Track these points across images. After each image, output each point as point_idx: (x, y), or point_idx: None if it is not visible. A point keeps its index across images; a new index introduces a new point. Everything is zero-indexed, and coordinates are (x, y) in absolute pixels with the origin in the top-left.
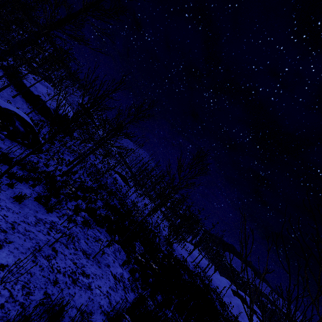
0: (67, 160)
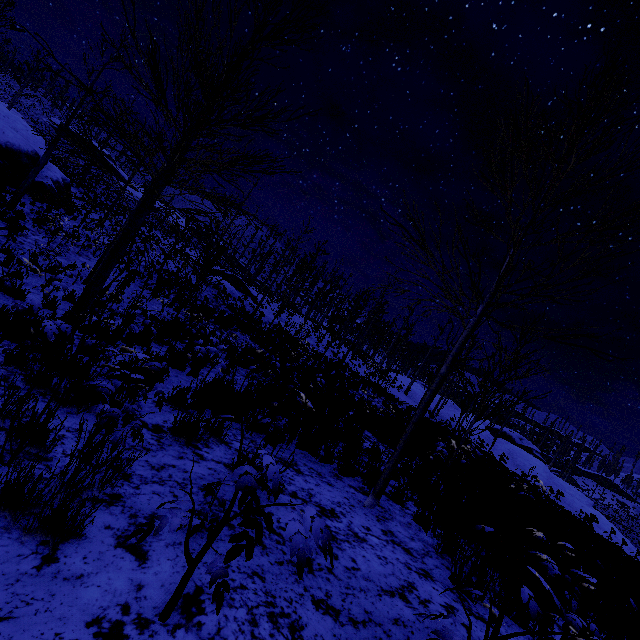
0: (82, 269)
